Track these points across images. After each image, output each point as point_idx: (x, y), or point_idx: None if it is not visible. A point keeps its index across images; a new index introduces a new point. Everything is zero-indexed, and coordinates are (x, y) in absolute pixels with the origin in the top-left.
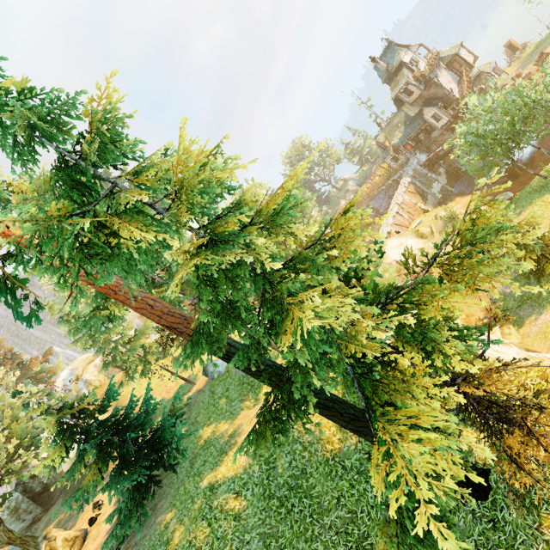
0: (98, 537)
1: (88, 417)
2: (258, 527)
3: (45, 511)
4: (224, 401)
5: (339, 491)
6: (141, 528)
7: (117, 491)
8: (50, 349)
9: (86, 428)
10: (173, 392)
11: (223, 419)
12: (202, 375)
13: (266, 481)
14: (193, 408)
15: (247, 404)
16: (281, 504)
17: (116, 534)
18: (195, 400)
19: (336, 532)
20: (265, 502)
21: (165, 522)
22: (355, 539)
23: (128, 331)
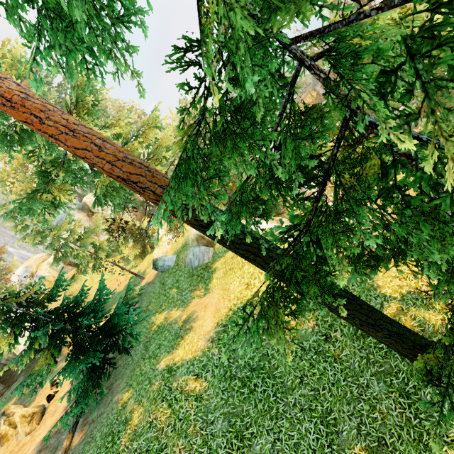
0: (56, 413)
1: (37, 305)
2: (221, 407)
3: (8, 387)
4: (175, 291)
5: (301, 371)
6: (98, 406)
7: (71, 376)
8: (2, 248)
9: (35, 316)
10: (123, 286)
11: (174, 307)
12: (150, 271)
13: (227, 363)
14: (144, 298)
15: (197, 293)
16: (243, 384)
17: (72, 412)
18: (145, 291)
19: (301, 409)
20: (227, 383)
21: (122, 401)
22: (319, 414)
23: (77, 228)
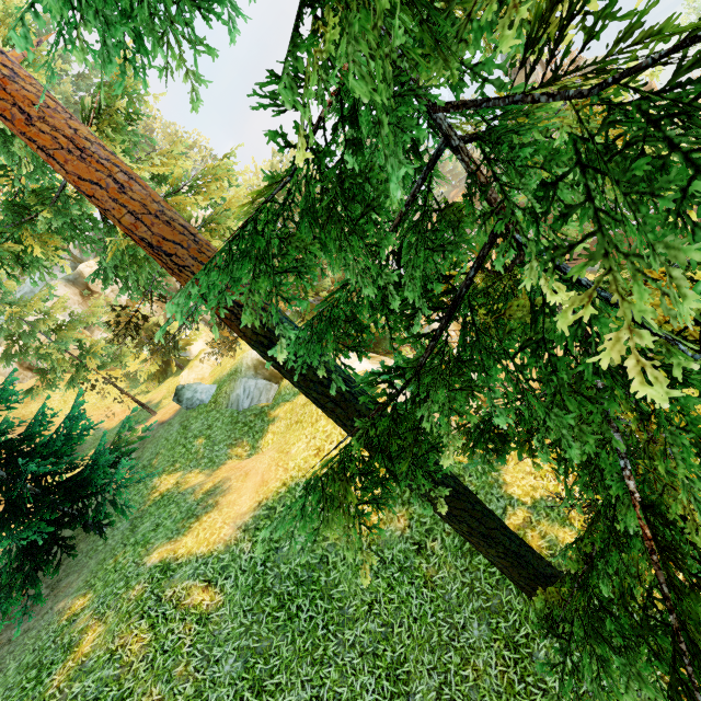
0: None
1: None
2: (237, 637)
3: None
4: (202, 443)
5: (372, 594)
6: (24, 616)
7: None
8: None
9: None
10: (117, 420)
11: (195, 468)
12: (169, 404)
13: (261, 568)
14: (149, 446)
15: (238, 451)
16: (280, 604)
17: None
18: (154, 434)
19: (361, 653)
20: (255, 599)
21: (71, 611)
22: (386, 664)
23: (57, 311)
